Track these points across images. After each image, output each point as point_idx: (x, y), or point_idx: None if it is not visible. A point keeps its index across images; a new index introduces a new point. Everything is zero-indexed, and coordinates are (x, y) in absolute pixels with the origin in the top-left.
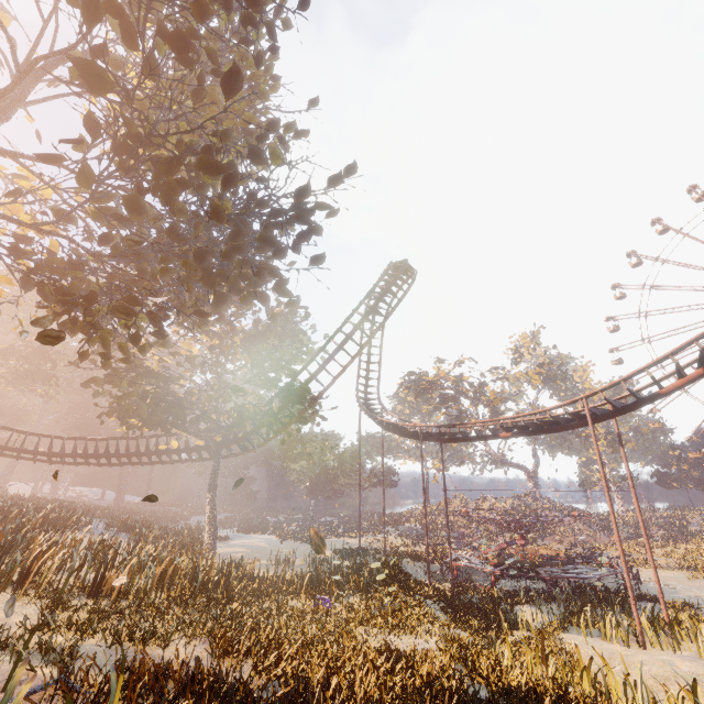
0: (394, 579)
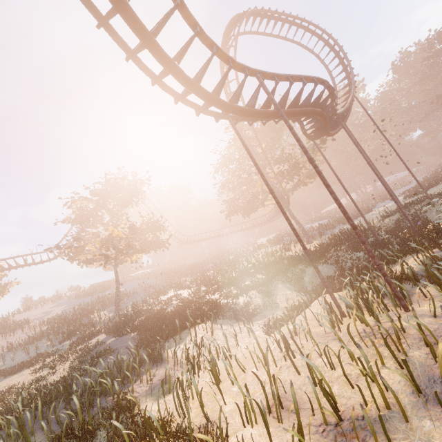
0: (315, 254)
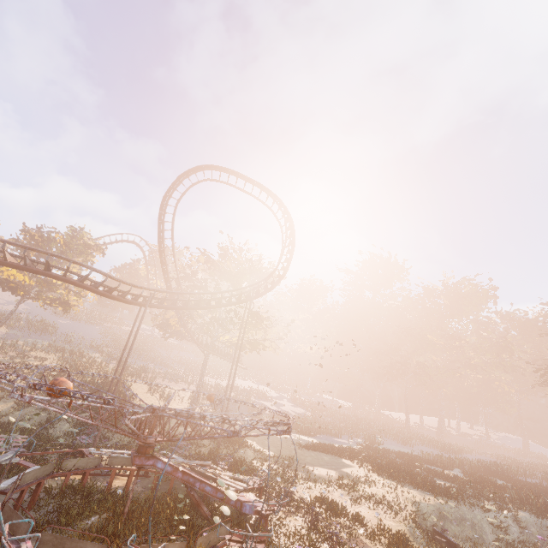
0: None
